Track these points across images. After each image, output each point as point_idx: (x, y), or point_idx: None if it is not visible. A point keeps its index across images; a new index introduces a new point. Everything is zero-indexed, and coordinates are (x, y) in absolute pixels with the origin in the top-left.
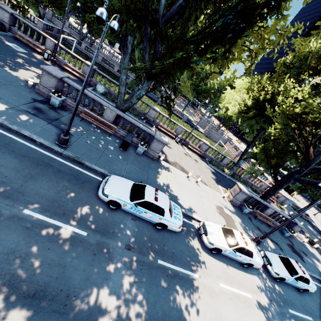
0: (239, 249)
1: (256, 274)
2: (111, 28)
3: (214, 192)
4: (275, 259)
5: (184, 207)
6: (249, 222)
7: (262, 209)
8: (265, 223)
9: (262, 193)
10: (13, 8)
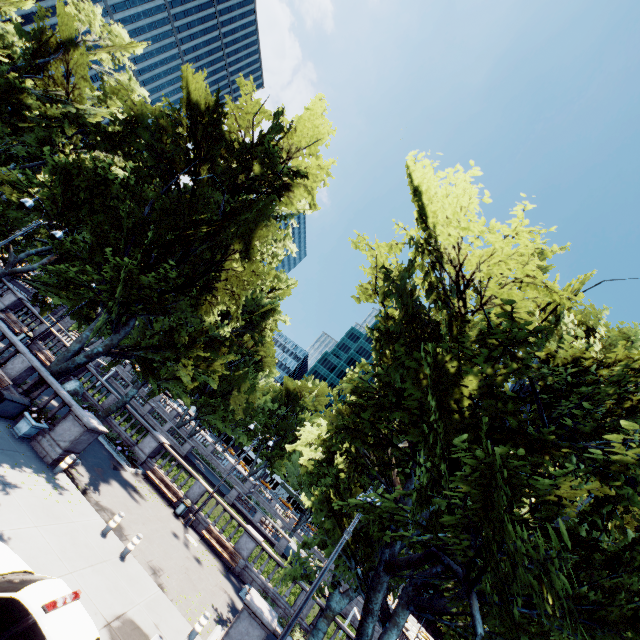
0: (4, 606)
1: None
2: (52, 234)
3: (171, 608)
4: None
5: None
6: None
7: None
8: None
9: None
10: (34, 302)
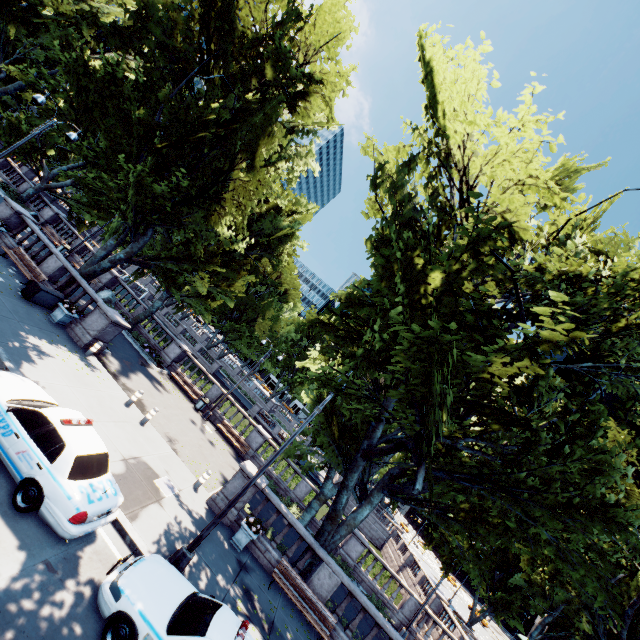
0: (31, 415)
1: (38, 555)
2: (67, 136)
3: (181, 465)
4: (167, 575)
5: (23, 370)
6: (224, 558)
7: (310, 574)
8: (307, 629)
9: (402, 627)
10: (70, 218)
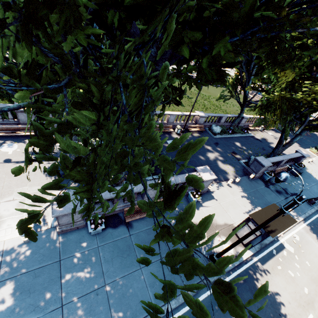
0: None
1: None
2: None
3: (316, 159)
4: None
5: None
6: None
7: None
8: None
9: None
10: None
